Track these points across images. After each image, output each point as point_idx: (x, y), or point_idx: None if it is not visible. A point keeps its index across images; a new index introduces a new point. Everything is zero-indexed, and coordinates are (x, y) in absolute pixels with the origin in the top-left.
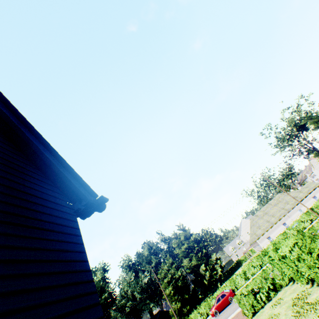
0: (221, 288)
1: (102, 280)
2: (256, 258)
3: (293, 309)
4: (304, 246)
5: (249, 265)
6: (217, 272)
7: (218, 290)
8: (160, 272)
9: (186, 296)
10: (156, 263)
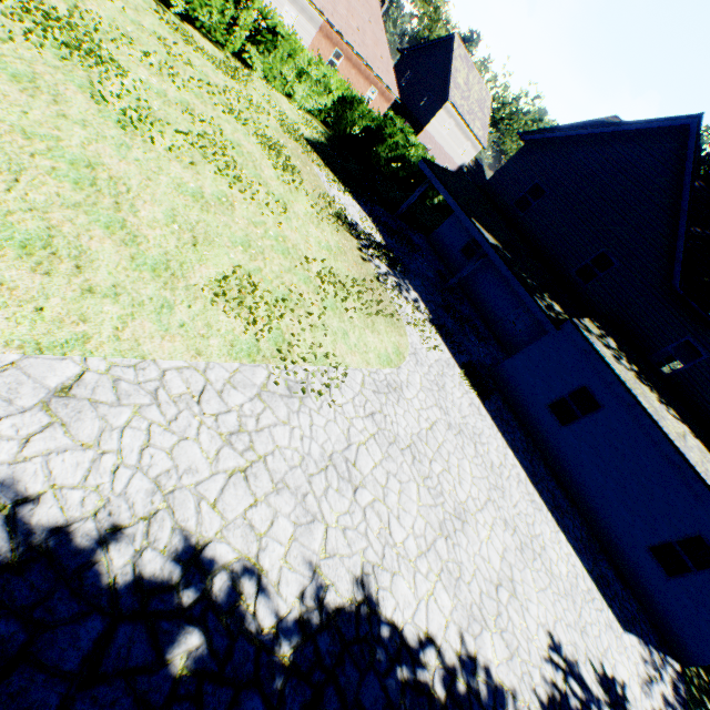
0: None
1: None
2: None
3: (201, 56)
4: (258, 5)
5: None
6: None
7: None
8: None
9: None
10: None
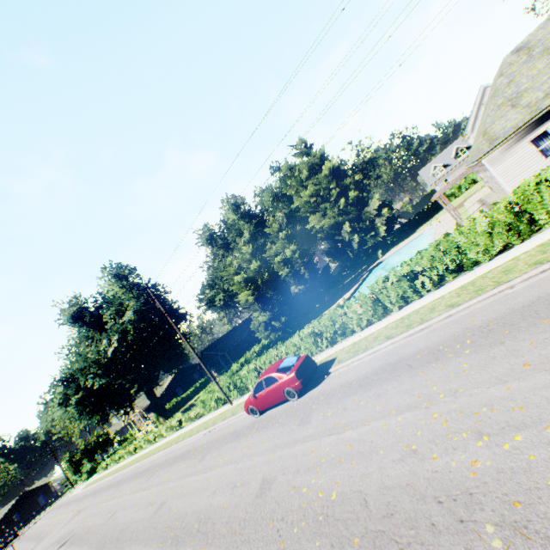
0: (305, 329)
1: (122, 293)
2: (435, 250)
3: None
4: None
5: (399, 274)
6: (378, 233)
7: (295, 335)
8: (229, 265)
9: (300, 288)
10: (251, 236)
